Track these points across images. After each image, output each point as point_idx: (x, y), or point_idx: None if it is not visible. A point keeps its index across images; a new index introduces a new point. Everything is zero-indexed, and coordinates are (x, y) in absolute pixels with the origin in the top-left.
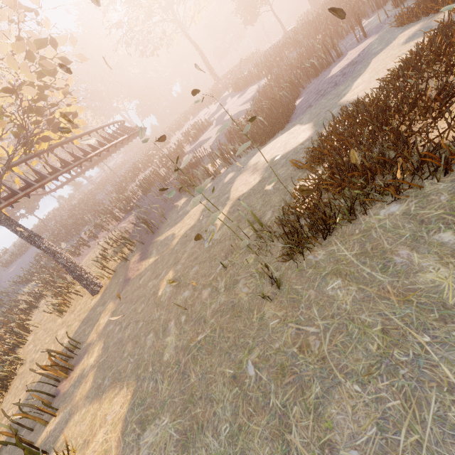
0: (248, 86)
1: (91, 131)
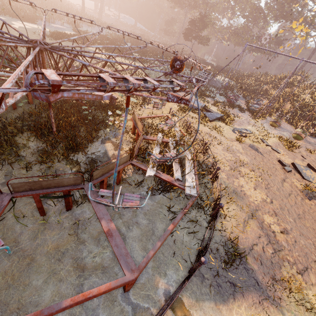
0: None
1: None
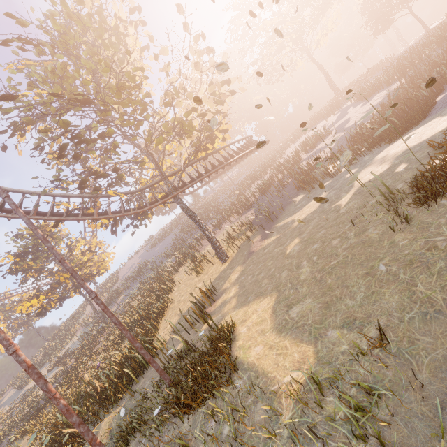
0: (375, 93)
1: (231, 143)
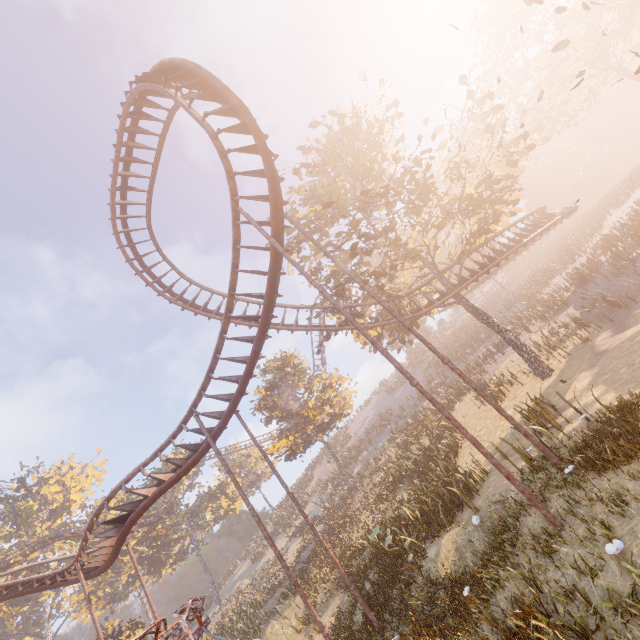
0: None
1: (518, 221)
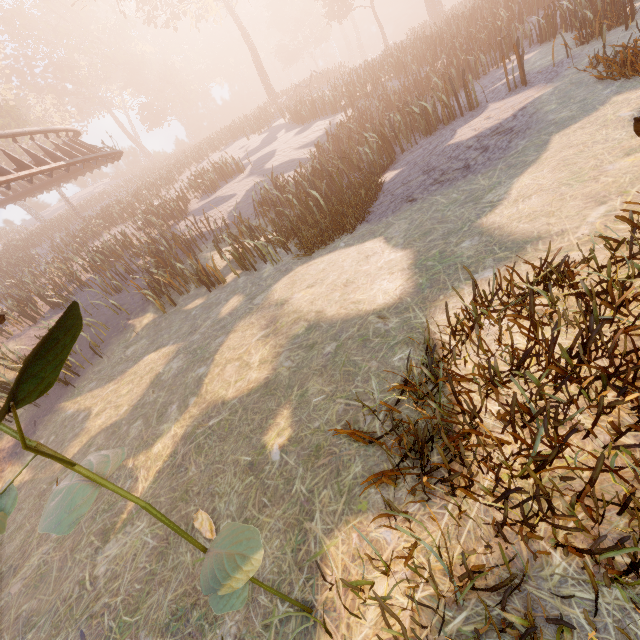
0: (315, 118)
1: None
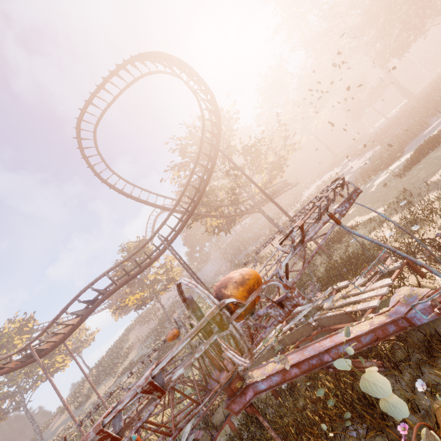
0: (364, 153)
1: (279, 182)
